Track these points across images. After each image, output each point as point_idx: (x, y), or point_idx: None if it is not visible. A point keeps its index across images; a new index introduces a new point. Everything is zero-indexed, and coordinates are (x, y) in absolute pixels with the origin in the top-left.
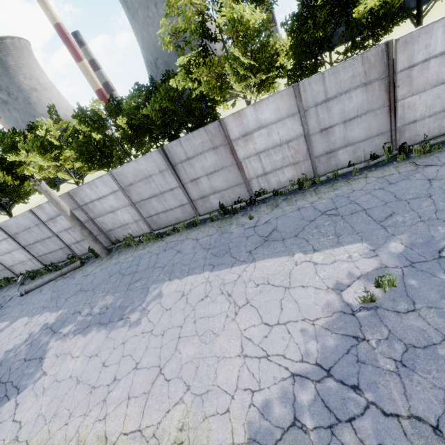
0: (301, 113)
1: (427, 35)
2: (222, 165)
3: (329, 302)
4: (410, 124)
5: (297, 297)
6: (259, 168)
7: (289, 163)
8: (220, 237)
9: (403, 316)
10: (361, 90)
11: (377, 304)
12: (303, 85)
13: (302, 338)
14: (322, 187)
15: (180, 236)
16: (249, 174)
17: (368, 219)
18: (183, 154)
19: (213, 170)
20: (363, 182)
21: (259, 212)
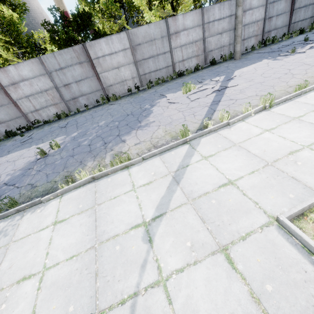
0: (48, 74)
1: (99, 44)
2: (1, 103)
3: (30, 160)
4: (110, 86)
5: (17, 163)
6: (31, 106)
7: (51, 104)
8: None
9: (54, 156)
10: (79, 66)
11: (49, 155)
12: (43, 58)
13: (5, 177)
14: (70, 117)
15: None
16: (24, 110)
17: (75, 126)
18: None
19: None
20: (87, 113)
21: (30, 132)
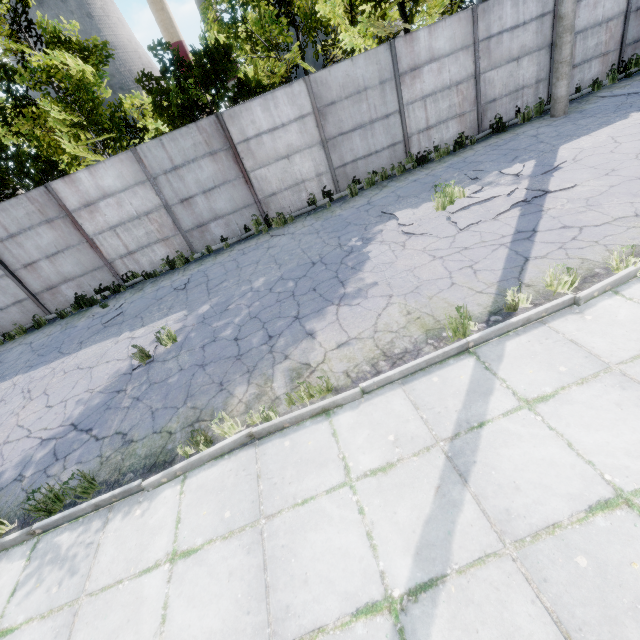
0: (151, 181)
1: (249, 112)
2: (67, 244)
3: (119, 369)
4: (271, 196)
5: (96, 373)
6: (121, 246)
7: (157, 239)
8: (60, 334)
9: (166, 362)
10: (209, 160)
11: (155, 359)
12: (142, 150)
13: (74, 407)
14: (193, 264)
15: (12, 344)
16: (109, 254)
17: (204, 289)
18: (2, 229)
19: (55, 251)
20: (226, 255)
21: (119, 299)
